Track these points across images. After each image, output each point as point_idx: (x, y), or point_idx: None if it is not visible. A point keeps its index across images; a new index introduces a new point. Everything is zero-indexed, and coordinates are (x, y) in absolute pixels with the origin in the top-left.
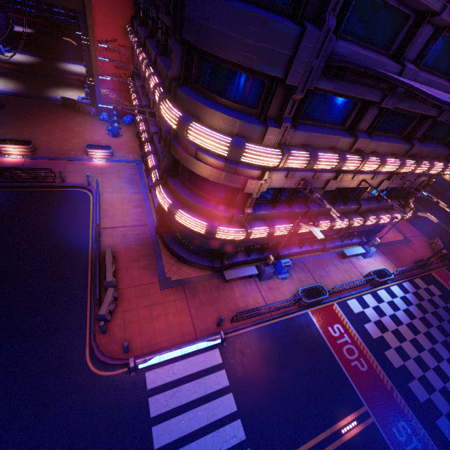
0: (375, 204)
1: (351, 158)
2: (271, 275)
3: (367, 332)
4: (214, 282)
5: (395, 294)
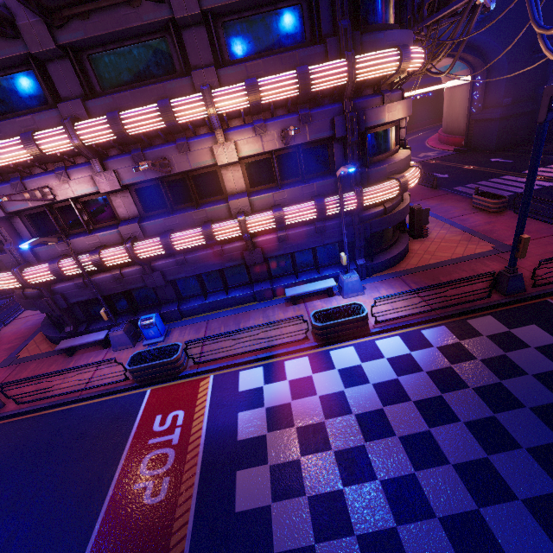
0: (268, 192)
1: (43, 132)
2: (126, 341)
3: (231, 427)
4: (56, 357)
5: (379, 352)
